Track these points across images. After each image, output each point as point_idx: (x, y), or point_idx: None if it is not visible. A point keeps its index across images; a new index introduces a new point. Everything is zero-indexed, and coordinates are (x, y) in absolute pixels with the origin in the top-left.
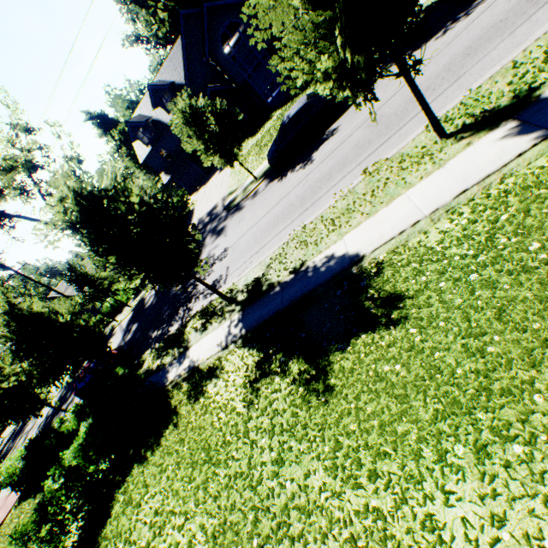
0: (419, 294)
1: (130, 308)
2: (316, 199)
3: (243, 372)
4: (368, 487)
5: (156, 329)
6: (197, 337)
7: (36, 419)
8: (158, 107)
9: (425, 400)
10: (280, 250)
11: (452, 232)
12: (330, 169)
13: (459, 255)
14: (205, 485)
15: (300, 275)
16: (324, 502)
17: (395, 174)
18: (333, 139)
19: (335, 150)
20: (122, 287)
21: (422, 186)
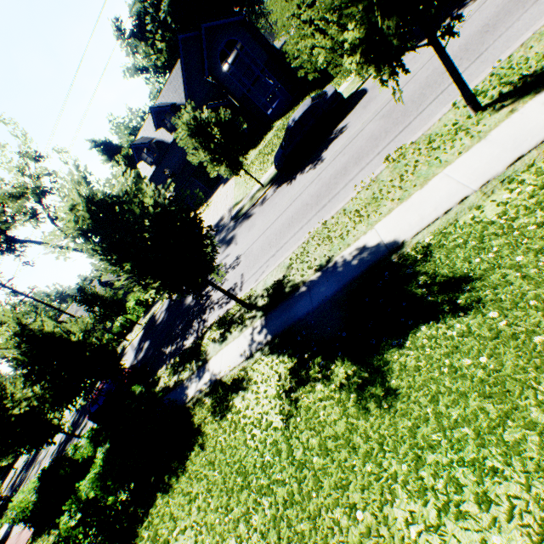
0: (489, 274)
1: (141, 326)
2: (333, 194)
3: (275, 381)
4: (479, 517)
5: (169, 344)
6: (216, 349)
7: (49, 447)
8: (161, 128)
9: (537, 397)
10: (300, 249)
11: (515, 202)
12: (344, 165)
13: (533, 224)
14: (246, 518)
15: (328, 271)
16: (417, 538)
17: (424, 155)
18: (343, 136)
19: (347, 146)
20: (131, 305)
21: (462, 161)
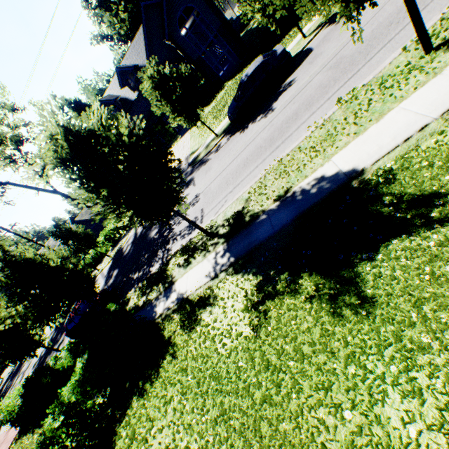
0: None
1: (109, 258)
2: (286, 136)
3: (241, 296)
4: None
5: (136, 271)
6: (181, 272)
7: (30, 360)
8: (125, 87)
9: None
10: (257, 184)
11: None
12: (295, 111)
13: None
14: (223, 418)
15: (288, 200)
16: (418, 437)
17: (377, 94)
18: (291, 88)
19: (296, 95)
20: (101, 240)
21: (418, 95)
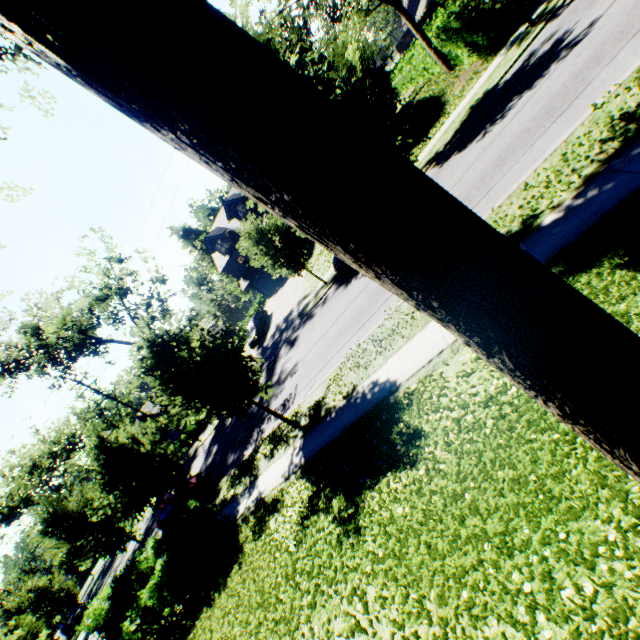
0: (432, 432)
1: (213, 426)
2: (371, 313)
3: (298, 506)
4: (370, 631)
5: (233, 452)
6: (265, 465)
7: (124, 554)
8: (234, 218)
9: (420, 544)
10: (338, 370)
11: (465, 365)
12: None
13: (465, 392)
14: (256, 630)
15: (351, 400)
16: None
17: None
18: None
19: None
20: None
21: None
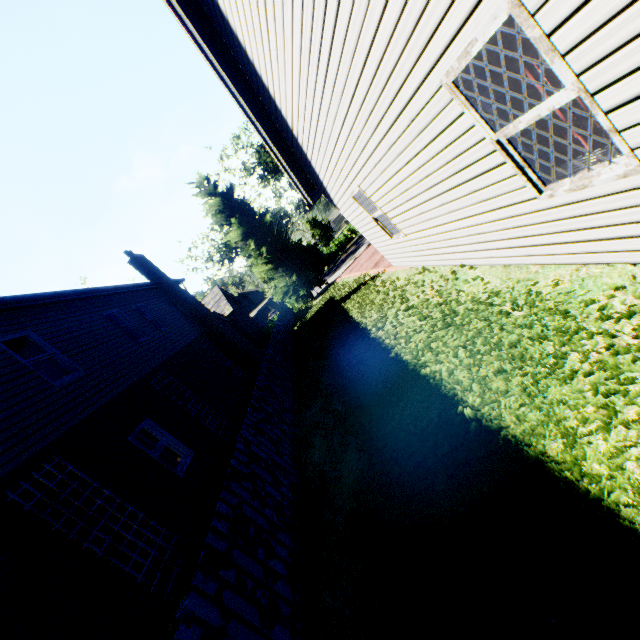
0: None
1: None
2: None
3: None
4: None
5: None
6: None
7: None
8: None
9: None
10: None
11: None
12: None
13: None
14: None
15: None
16: None
17: None
18: None
19: None
20: None
21: None
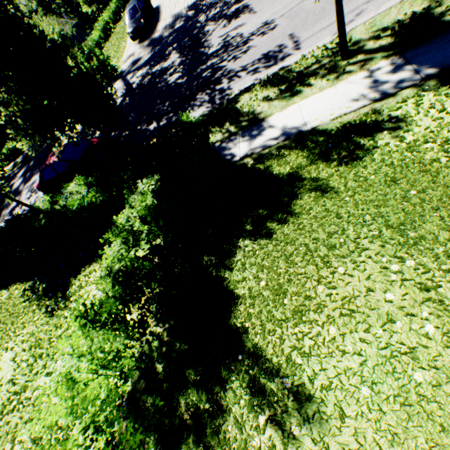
0: None
1: None
2: None
3: None
4: None
5: (152, 121)
6: (278, 105)
7: None
8: None
9: None
10: None
11: None
12: None
13: None
14: None
15: None
16: None
17: None
18: None
19: None
20: None
21: None
